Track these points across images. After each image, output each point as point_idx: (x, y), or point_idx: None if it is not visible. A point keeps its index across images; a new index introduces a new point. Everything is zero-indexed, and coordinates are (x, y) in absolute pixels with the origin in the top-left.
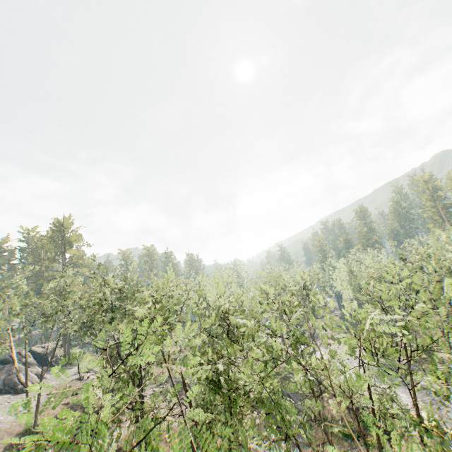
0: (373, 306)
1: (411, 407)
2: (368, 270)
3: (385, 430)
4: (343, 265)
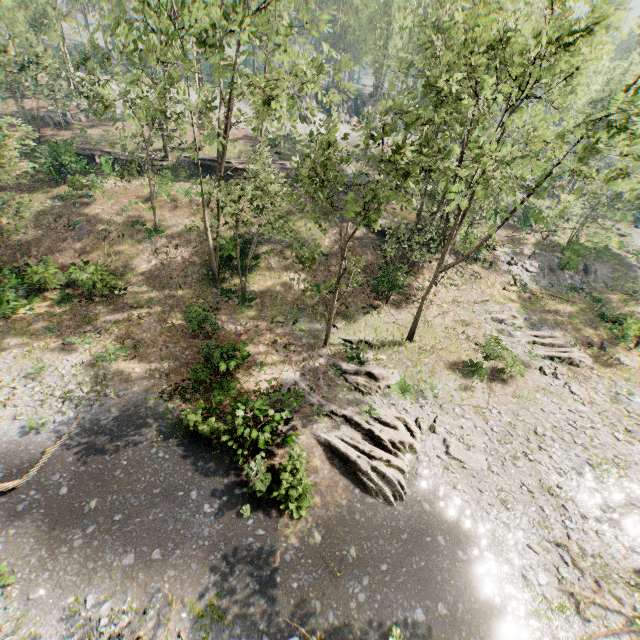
0: None
1: None
2: None
3: None
4: None
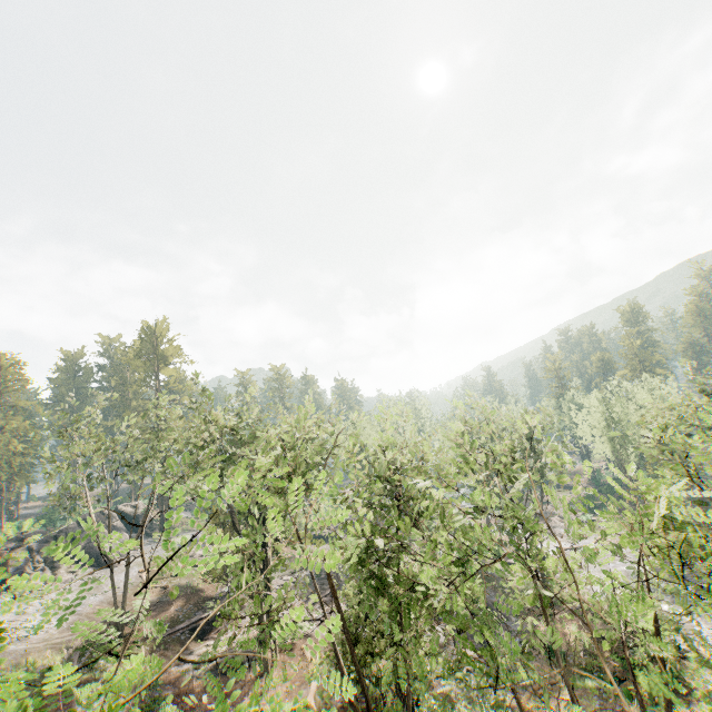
0: (648, 473)
1: (711, 645)
2: (641, 412)
3: None
4: (596, 403)
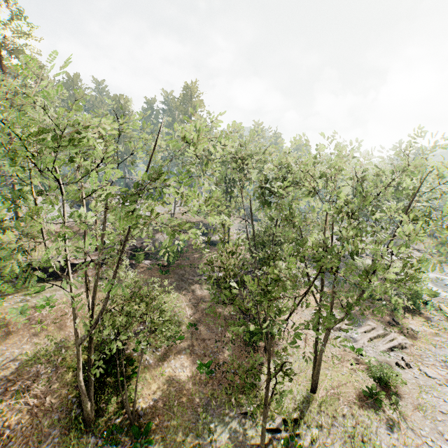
0: None
1: None
2: None
3: (409, 307)
4: None
